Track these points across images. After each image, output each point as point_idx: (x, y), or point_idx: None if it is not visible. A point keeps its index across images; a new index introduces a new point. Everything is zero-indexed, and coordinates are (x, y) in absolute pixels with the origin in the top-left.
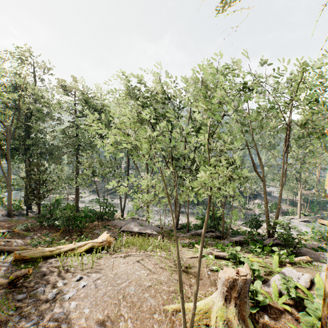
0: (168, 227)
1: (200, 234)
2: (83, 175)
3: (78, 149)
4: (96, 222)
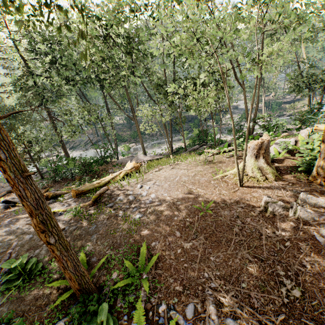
0: (165, 154)
1: (196, 149)
2: (70, 125)
3: (47, 101)
4: (102, 166)
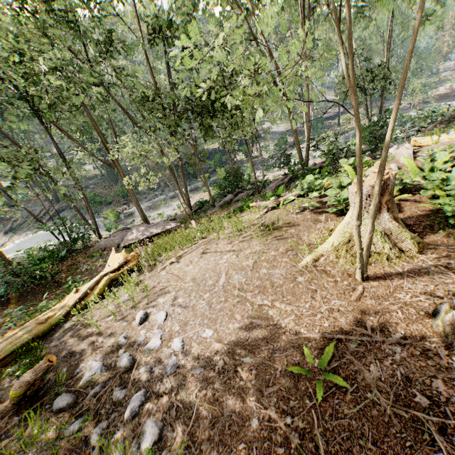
0: (180, 216)
1: (230, 201)
2: None
3: None
4: (68, 259)
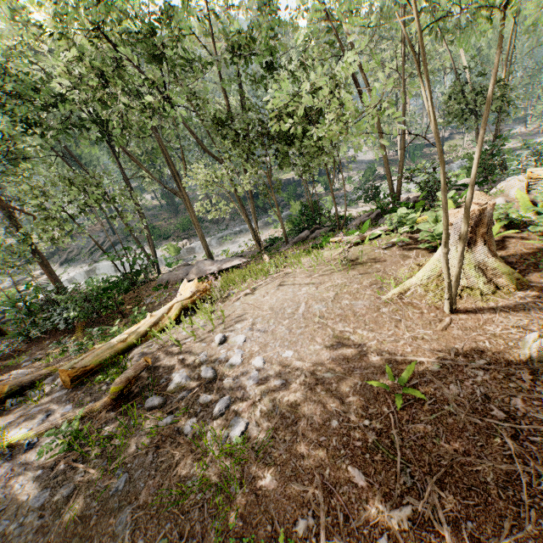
0: (247, 253)
1: (306, 238)
2: (48, 219)
3: None
4: (130, 292)
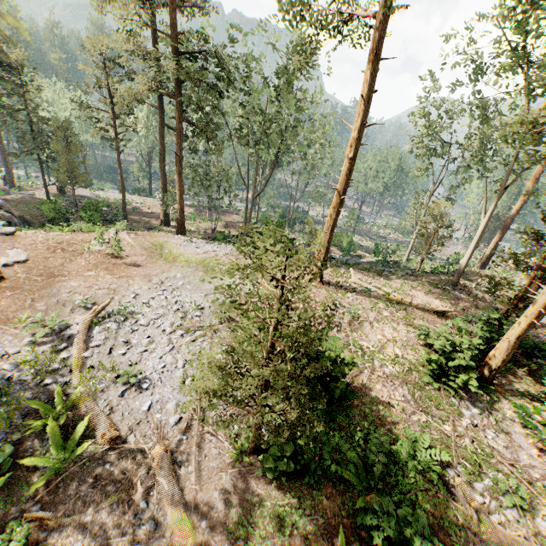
0: None
1: None
2: None
3: None
4: None
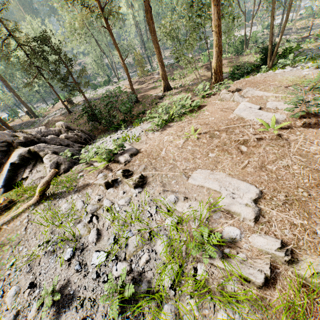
0: None
1: None
2: None
3: None
4: None
